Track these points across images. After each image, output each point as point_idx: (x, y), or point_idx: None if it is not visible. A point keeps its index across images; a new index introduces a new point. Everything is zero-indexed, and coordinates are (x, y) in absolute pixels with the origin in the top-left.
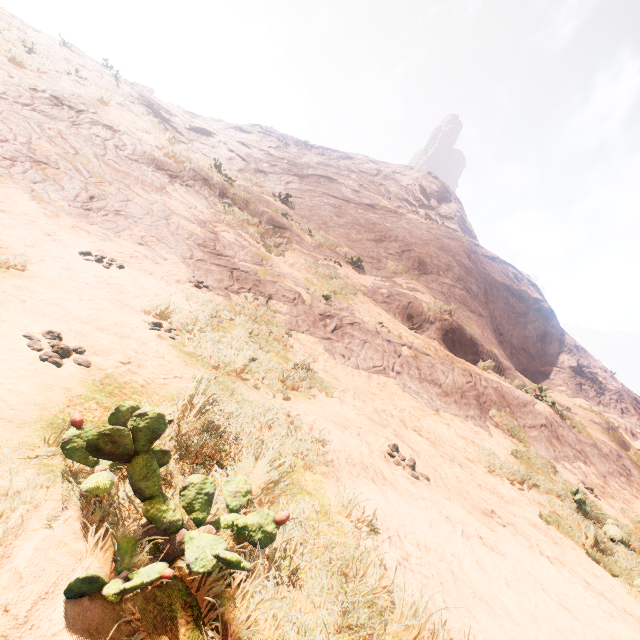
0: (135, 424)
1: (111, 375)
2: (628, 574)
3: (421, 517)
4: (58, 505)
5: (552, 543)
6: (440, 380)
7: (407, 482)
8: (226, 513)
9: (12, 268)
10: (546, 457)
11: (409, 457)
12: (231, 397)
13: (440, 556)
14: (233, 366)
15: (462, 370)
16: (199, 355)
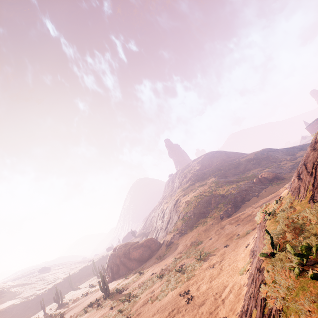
0: None
1: None
2: None
3: None
4: None
5: None
6: None
7: None
8: None
9: None
10: None
11: None
12: None
13: None
14: None
15: None
16: None
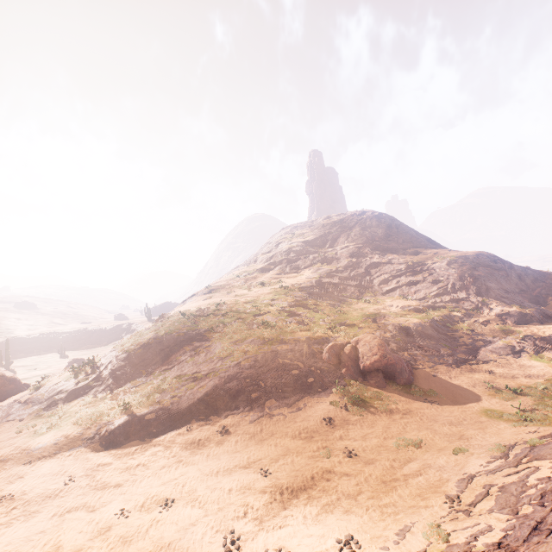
0: None
1: None
2: None
3: None
4: None
5: None
6: None
7: None
8: None
9: None
10: None
11: None
12: None
13: None
14: None
15: None
16: None
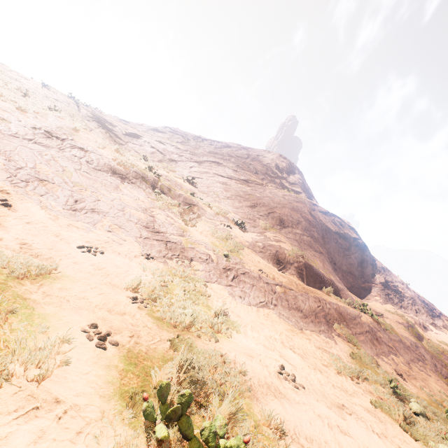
0: (180, 400)
1: (129, 349)
2: (424, 438)
3: (305, 418)
4: (145, 446)
5: (379, 422)
6: (301, 307)
7: (293, 393)
8: (217, 438)
9: (51, 273)
10: (371, 354)
11: (291, 372)
12: (190, 349)
13: (319, 444)
14: (184, 323)
15: (314, 298)
16: (164, 318)
